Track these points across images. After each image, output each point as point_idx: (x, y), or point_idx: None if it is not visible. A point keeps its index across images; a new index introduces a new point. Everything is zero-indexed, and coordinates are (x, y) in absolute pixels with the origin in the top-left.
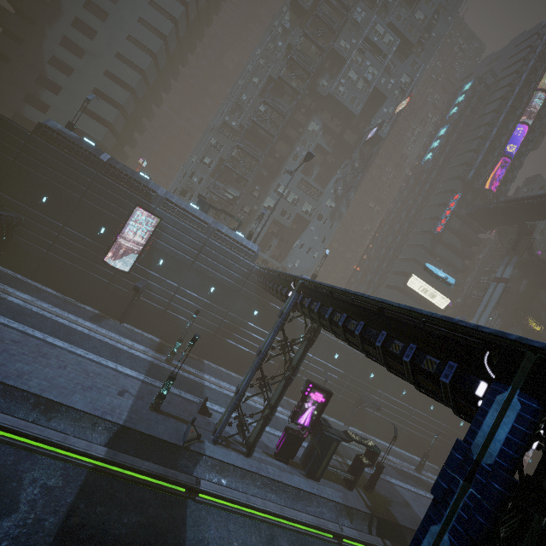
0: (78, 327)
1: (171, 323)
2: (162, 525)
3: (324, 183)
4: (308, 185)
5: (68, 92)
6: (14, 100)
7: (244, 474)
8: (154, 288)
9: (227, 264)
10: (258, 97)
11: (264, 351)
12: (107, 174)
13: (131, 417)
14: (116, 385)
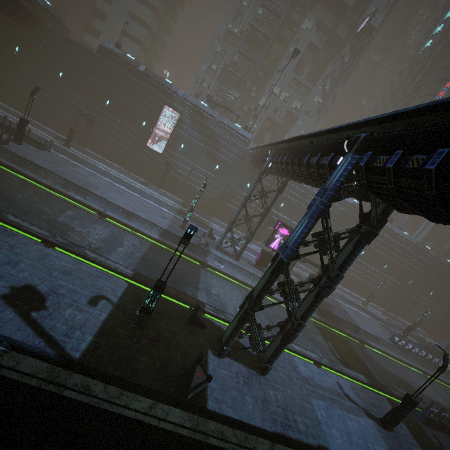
0: (135, 185)
1: (190, 191)
2: (188, 272)
3: (314, 81)
4: (299, 83)
5: (111, 18)
6: (78, 30)
7: (233, 267)
8: (179, 166)
9: (227, 148)
10: (257, 1)
11: (248, 196)
12: (144, 81)
13: (170, 228)
14: (160, 214)
